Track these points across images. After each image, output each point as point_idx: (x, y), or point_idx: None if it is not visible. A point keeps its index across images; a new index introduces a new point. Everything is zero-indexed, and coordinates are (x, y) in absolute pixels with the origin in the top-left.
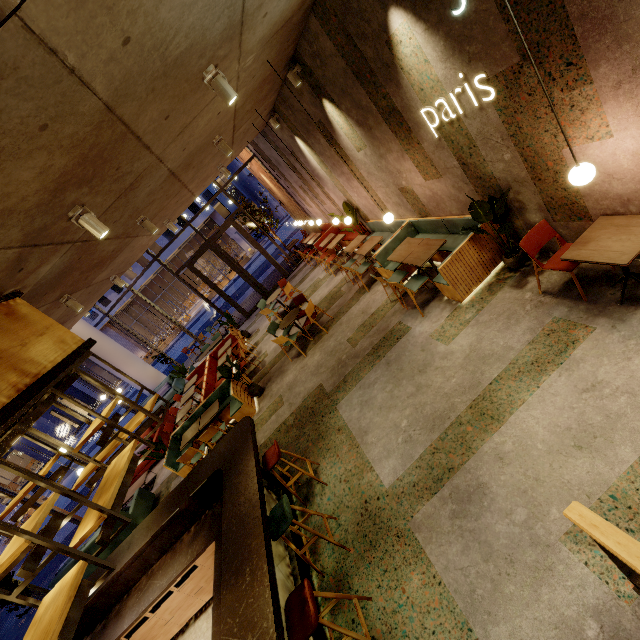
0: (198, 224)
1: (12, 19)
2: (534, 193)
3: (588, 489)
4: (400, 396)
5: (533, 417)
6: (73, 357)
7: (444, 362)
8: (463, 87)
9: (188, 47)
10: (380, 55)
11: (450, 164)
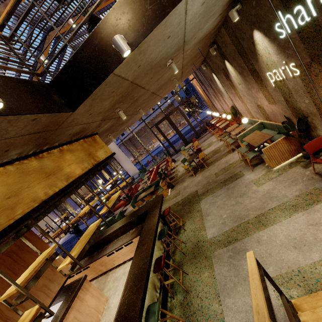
0: (165, 105)
1: (111, 74)
2: (320, 121)
3: (290, 265)
4: (227, 204)
5: (281, 229)
6: (108, 158)
7: (252, 194)
8: (285, 67)
9: (160, 59)
10: (249, 47)
11: (280, 99)
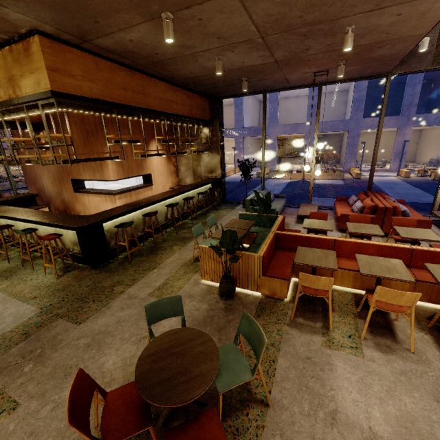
0: None
1: None
2: None
3: None
4: None
5: None
6: (32, 97)
7: None
8: None
9: None
10: None
11: None
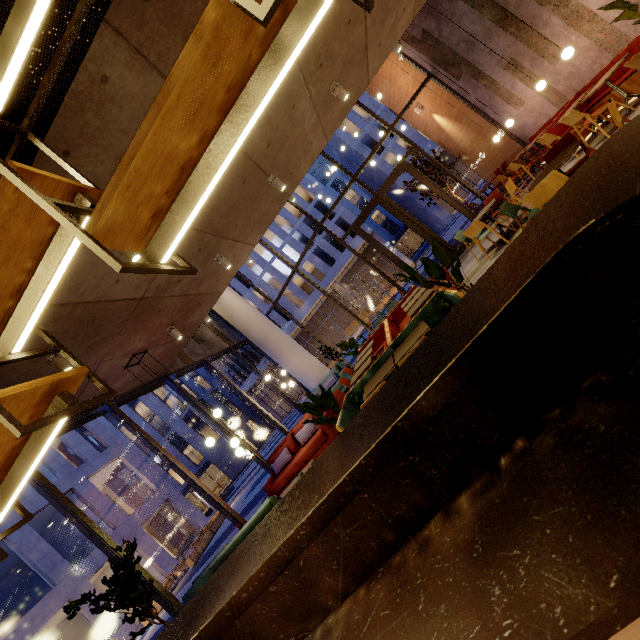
0: (357, 247)
1: None
2: None
3: None
4: None
5: None
6: None
7: None
8: None
9: None
10: None
11: None
